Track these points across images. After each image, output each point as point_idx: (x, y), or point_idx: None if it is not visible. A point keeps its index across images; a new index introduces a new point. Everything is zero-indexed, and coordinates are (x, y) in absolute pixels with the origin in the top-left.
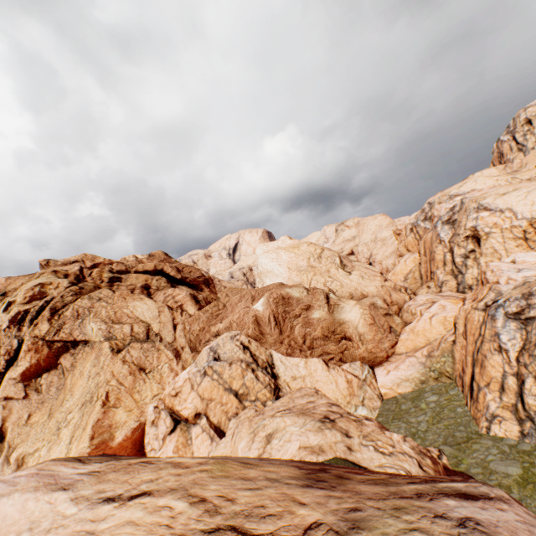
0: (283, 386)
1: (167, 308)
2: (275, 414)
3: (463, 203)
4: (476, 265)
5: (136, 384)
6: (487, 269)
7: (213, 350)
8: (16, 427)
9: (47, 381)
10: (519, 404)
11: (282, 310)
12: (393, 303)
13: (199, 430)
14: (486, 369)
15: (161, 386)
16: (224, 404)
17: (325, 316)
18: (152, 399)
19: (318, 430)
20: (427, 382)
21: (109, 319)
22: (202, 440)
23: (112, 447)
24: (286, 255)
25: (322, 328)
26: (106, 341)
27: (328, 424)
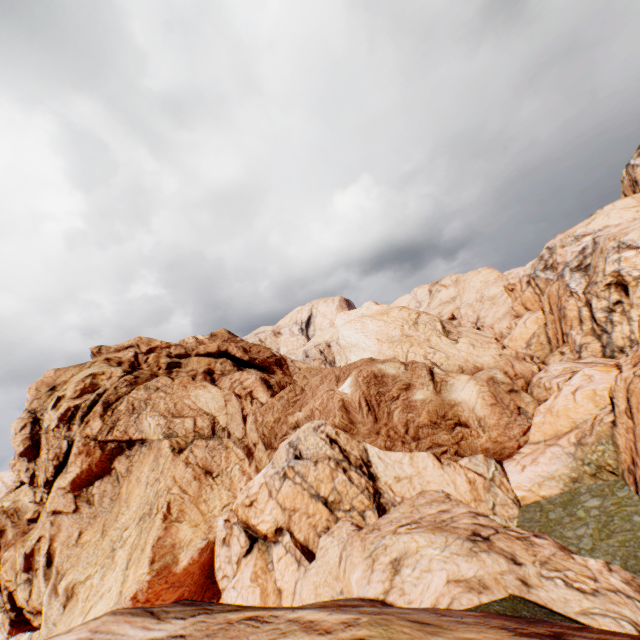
0: (384, 490)
1: (235, 396)
2: (398, 530)
3: (596, 242)
4: (626, 320)
5: (202, 492)
6: None
7: (292, 446)
8: (65, 548)
9: (99, 490)
10: None
11: (375, 391)
12: (517, 376)
13: (282, 550)
14: None
15: (231, 493)
16: (310, 516)
17: (430, 397)
18: (221, 511)
19: (470, 553)
20: (581, 480)
21: (168, 412)
22: (286, 563)
23: (176, 573)
24: (374, 323)
25: (429, 412)
26: (166, 439)
27: (482, 544)
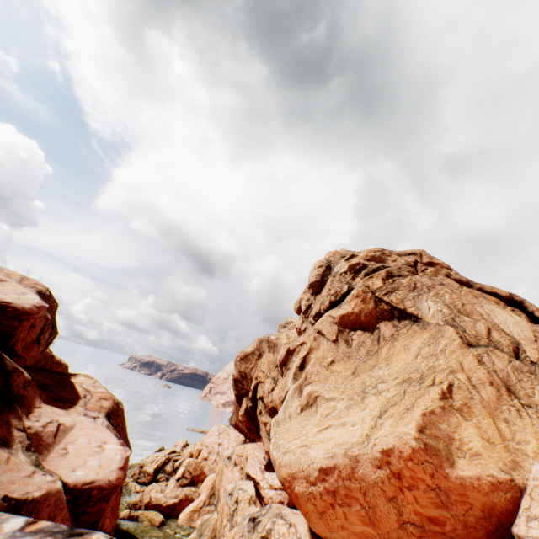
0: None
1: None
2: None
3: None
4: None
5: (501, 407)
6: None
7: None
8: (317, 363)
9: (358, 338)
10: None
11: None
12: None
13: None
14: None
15: None
16: None
17: None
18: (537, 455)
19: None
20: None
21: (453, 306)
22: None
23: (447, 478)
24: None
25: None
26: (448, 325)
27: None
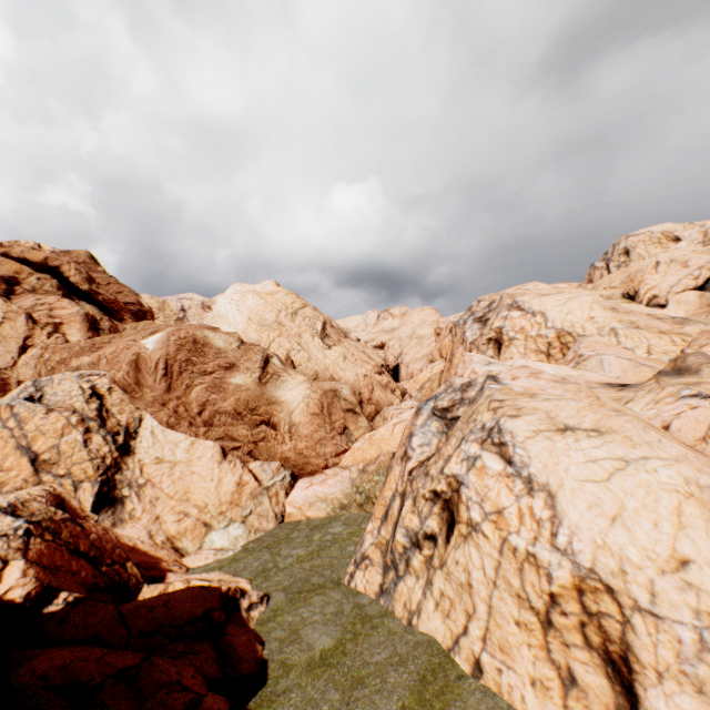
0: (131, 467)
1: (26, 318)
2: None
3: (502, 298)
4: None
5: None
6: (462, 360)
7: (38, 385)
8: None
9: None
10: (391, 542)
11: (185, 357)
12: (371, 401)
13: None
14: (385, 487)
15: None
16: (4, 470)
17: (250, 386)
18: None
19: None
20: (349, 508)
21: None
22: None
23: None
24: (254, 300)
25: (238, 401)
26: None
27: None
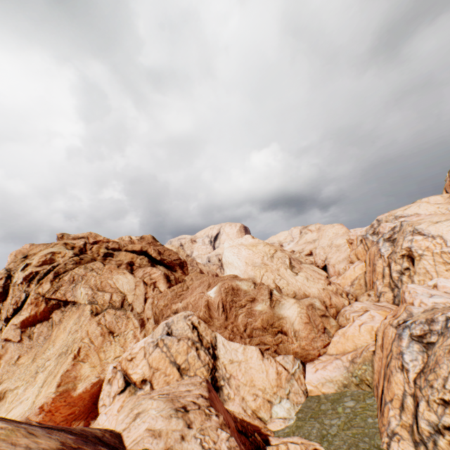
0: (220, 367)
1: (143, 283)
2: (154, 396)
3: (402, 225)
4: (411, 281)
5: (104, 345)
6: (405, 289)
7: (168, 325)
8: (7, 365)
9: (39, 330)
10: (415, 426)
11: (230, 299)
12: (331, 306)
13: None
14: (391, 385)
15: (123, 349)
16: (167, 375)
17: (266, 310)
18: (113, 360)
19: (168, 416)
20: (349, 386)
21: (95, 286)
22: None
23: (73, 396)
24: (246, 251)
25: (262, 320)
26: (89, 304)
27: (180, 413)
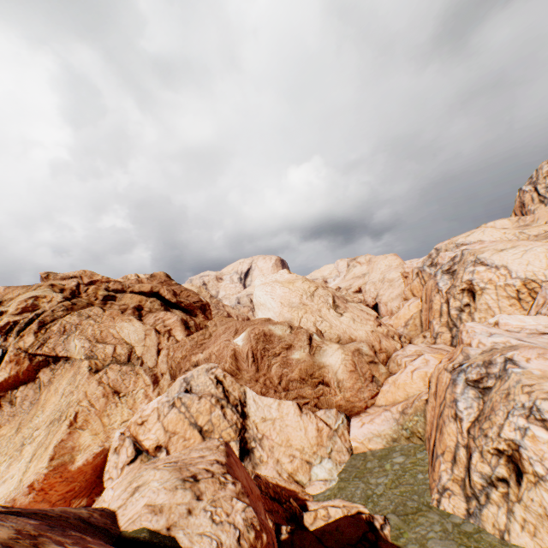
0: (251, 427)
1: (155, 332)
2: (159, 466)
3: (463, 254)
4: (471, 319)
5: (108, 407)
6: (463, 328)
7: (186, 381)
8: None
9: (22, 394)
10: (467, 480)
11: (262, 347)
12: (381, 350)
13: None
14: (443, 436)
15: (132, 412)
16: (186, 439)
17: (305, 358)
18: (120, 425)
19: (173, 488)
20: (399, 440)
21: (94, 338)
22: None
23: (71, 471)
24: (281, 289)
25: (300, 370)
26: (87, 359)
27: (189, 483)
